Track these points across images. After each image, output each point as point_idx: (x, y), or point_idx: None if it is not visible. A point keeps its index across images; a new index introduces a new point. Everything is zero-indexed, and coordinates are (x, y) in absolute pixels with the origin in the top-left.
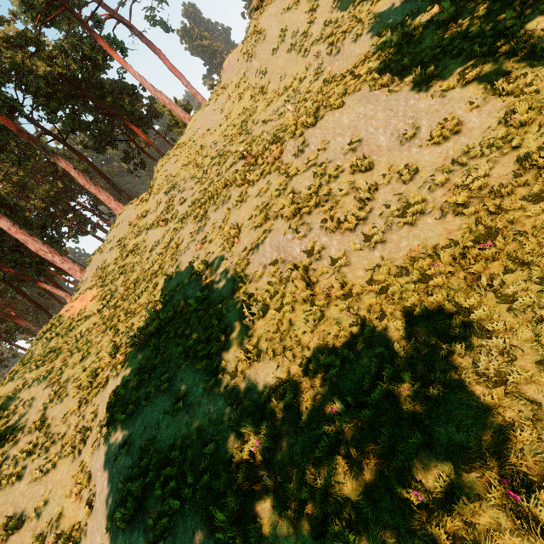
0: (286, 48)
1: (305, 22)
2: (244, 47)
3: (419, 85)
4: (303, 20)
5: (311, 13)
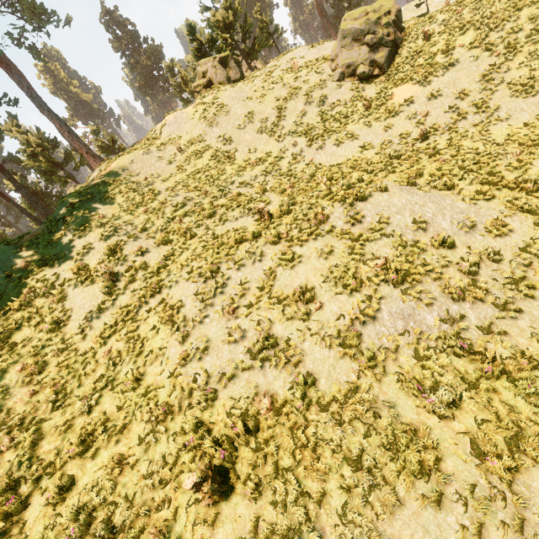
0: (255, 128)
1: (273, 115)
2: (198, 111)
3: (443, 191)
4: (270, 113)
5: (280, 111)
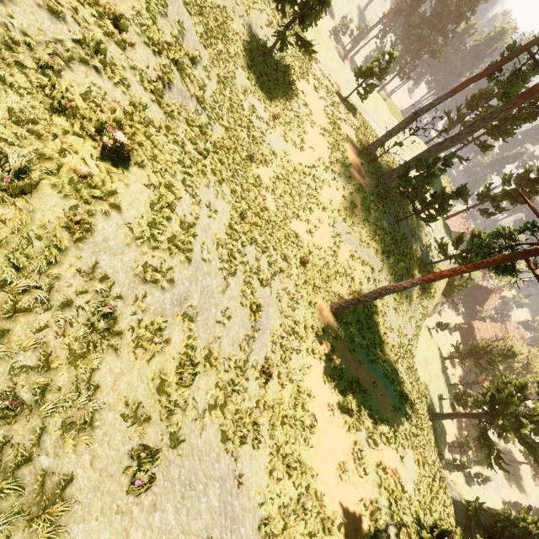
0: None
1: None
2: None
3: (187, 12)
4: None
5: None
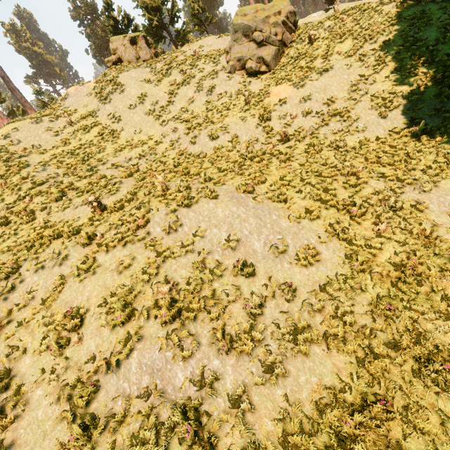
0: (144, 109)
1: (164, 99)
2: (97, 86)
3: (276, 203)
4: (162, 96)
5: (170, 95)
